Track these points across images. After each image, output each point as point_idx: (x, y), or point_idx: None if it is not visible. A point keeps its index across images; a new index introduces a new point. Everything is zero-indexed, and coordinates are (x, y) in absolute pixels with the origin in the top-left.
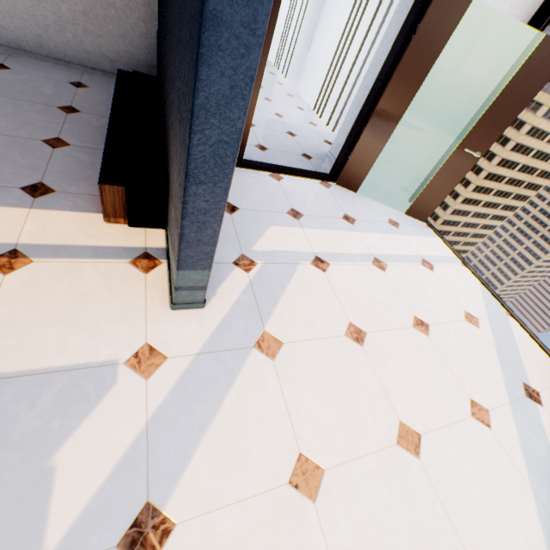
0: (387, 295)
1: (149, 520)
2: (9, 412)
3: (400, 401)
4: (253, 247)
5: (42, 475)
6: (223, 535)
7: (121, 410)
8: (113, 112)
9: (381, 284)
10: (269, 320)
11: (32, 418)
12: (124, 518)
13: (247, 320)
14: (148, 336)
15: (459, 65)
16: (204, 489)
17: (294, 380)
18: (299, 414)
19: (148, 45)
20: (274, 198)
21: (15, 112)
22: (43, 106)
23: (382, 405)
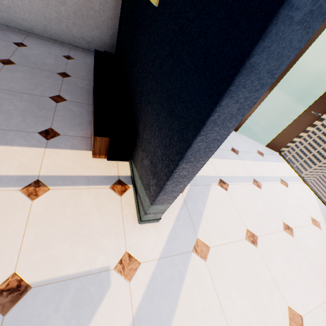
0: (265, 206)
1: None
2: (42, 316)
3: (285, 290)
4: None
5: None
6: None
7: (115, 309)
8: (96, 80)
9: (260, 199)
10: (199, 229)
11: (57, 320)
12: None
13: (186, 229)
14: (126, 246)
15: (312, 59)
16: None
17: (220, 276)
18: (227, 304)
19: (111, 33)
20: None
21: (32, 76)
22: (48, 73)
23: (276, 293)
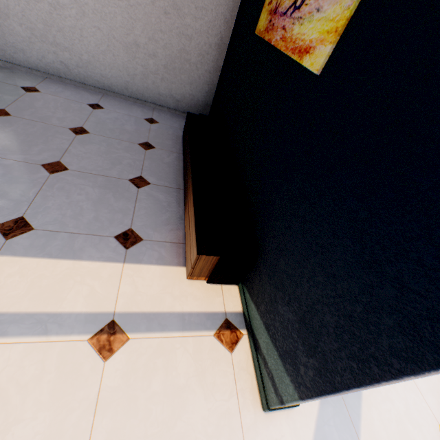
0: None
1: None
2: None
3: None
4: None
5: None
6: None
7: None
8: (192, 159)
9: None
10: (360, 424)
11: None
12: None
13: (339, 425)
14: None
15: None
16: None
17: None
18: None
19: (208, 89)
20: None
21: (108, 150)
22: (127, 144)
23: None
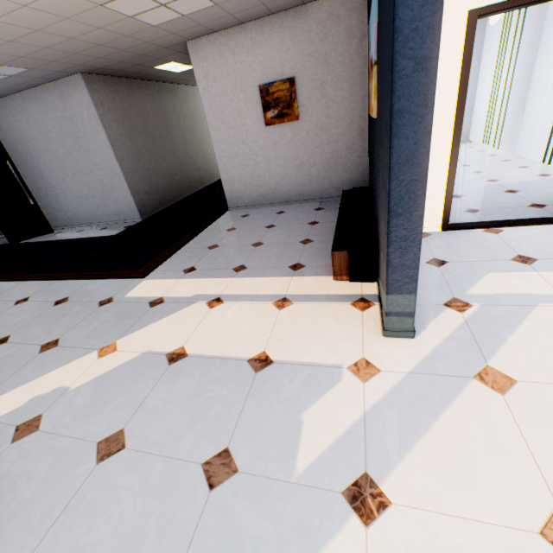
0: None
1: (366, 487)
2: (280, 382)
3: None
4: (467, 291)
5: (295, 423)
6: (443, 540)
7: (344, 398)
8: (339, 213)
9: None
10: (492, 355)
11: (290, 388)
12: (346, 475)
13: (463, 352)
14: (364, 353)
15: None
16: (419, 486)
17: (537, 422)
18: (551, 462)
19: (361, 170)
20: (491, 248)
21: (287, 231)
22: (300, 225)
23: None
